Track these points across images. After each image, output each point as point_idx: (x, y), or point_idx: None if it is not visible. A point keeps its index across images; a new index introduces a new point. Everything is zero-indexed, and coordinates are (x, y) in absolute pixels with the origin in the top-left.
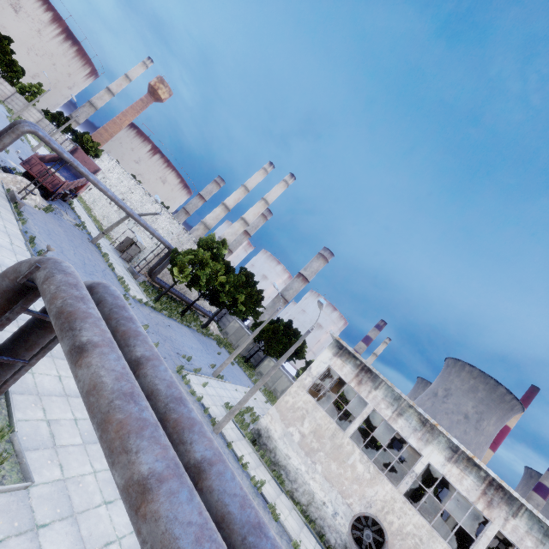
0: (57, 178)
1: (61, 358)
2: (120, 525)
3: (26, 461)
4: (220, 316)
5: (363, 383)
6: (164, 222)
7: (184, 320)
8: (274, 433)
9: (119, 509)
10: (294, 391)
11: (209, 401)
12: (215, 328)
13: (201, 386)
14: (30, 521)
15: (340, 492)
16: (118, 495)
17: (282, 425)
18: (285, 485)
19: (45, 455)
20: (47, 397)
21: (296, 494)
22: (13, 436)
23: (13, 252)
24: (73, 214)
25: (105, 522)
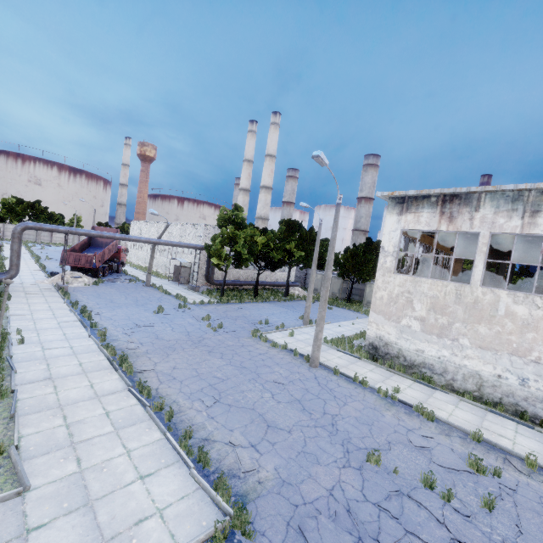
0: (88, 256)
1: (96, 371)
2: (163, 495)
3: (21, 469)
4: (302, 281)
5: (456, 216)
6: (190, 234)
7: (259, 299)
8: (389, 337)
9: (163, 479)
10: (381, 283)
11: (302, 345)
12: (300, 291)
13: (288, 337)
14: (18, 527)
15: (512, 354)
16: (163, 464)
17: (391, 323)
18: (435, 382)
19: (57, 455)
20: (72, 405)
21: (456, 385)
22: (10, 450)
23: (54, 319)
24: (128, 277)
25: (139, 498)
